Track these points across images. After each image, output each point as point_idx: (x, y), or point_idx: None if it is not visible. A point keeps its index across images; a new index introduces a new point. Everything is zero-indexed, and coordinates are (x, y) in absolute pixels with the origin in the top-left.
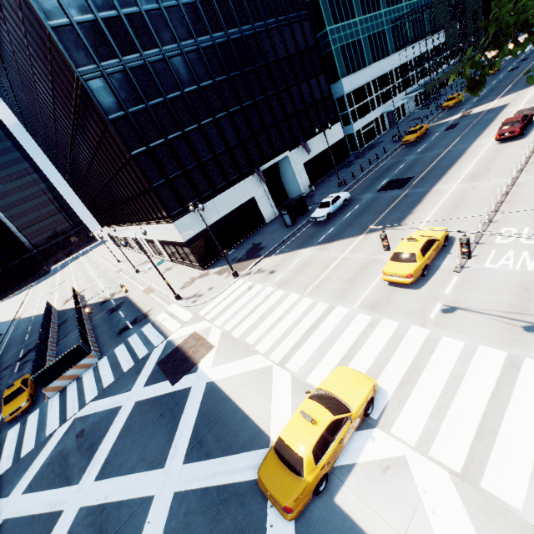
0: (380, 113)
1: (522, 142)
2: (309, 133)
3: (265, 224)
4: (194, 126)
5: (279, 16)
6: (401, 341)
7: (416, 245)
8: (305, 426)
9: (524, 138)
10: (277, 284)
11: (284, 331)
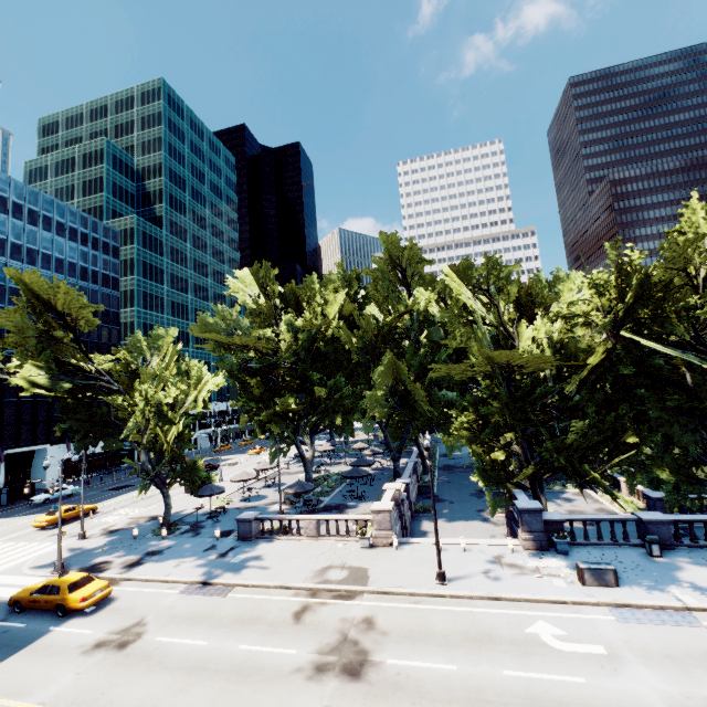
0: None
1: None
2: None
3: None
4: None
5: None
6: (10, 547)
7: (66, 507)
8: None
9: None
10: None
11: None
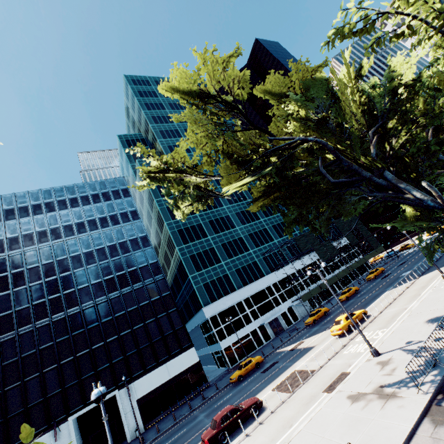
0: (258, 324)
1: None
2: (151, 365)
3: None
4: (17, 383)
5: (135, 283)
6: None
7: None
8: None
9: None
10: None
11: None
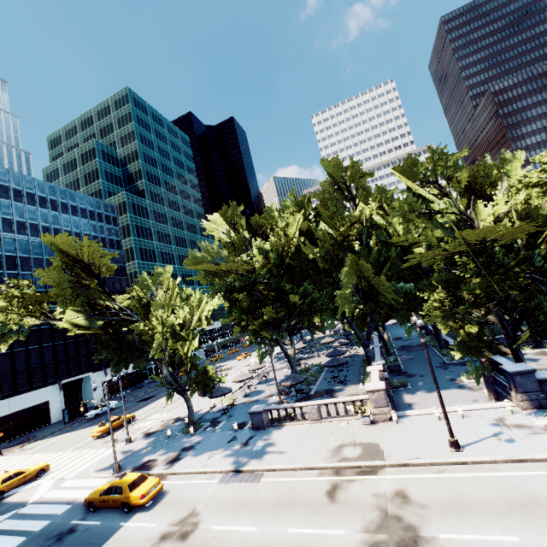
0: None
1: None
2: None
3: (50, 423)
4: (23, 348)
5: None
6: (77, 455)
7: (112, 418)
8: (5, 474)
9: None
10: (31, 452)
11: (18, 468)
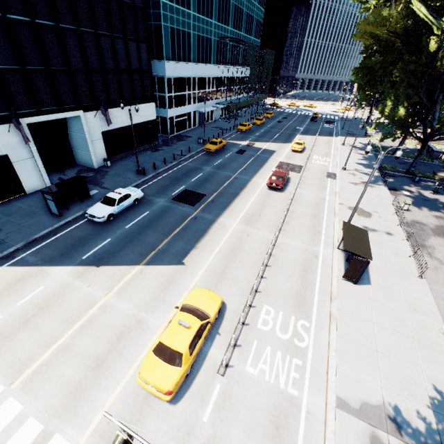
0: (193, 110)
1: (282, 195)
2: (116, 100)
3: (25, 194)
4: None
5: None
6: None
7: (187, 337)
8: None
9: (283, 191)
10: None
11: None
